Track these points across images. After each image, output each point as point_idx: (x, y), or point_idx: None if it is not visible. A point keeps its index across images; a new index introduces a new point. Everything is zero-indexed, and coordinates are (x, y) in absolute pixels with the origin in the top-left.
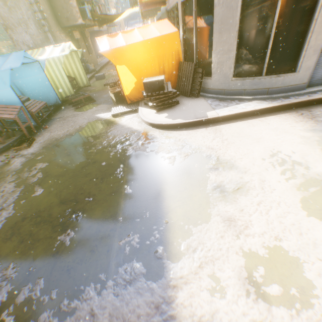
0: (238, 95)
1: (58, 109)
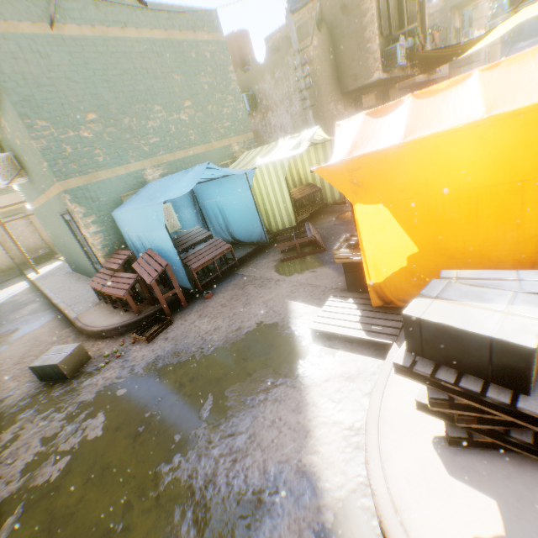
0: None
1: (261, 250)
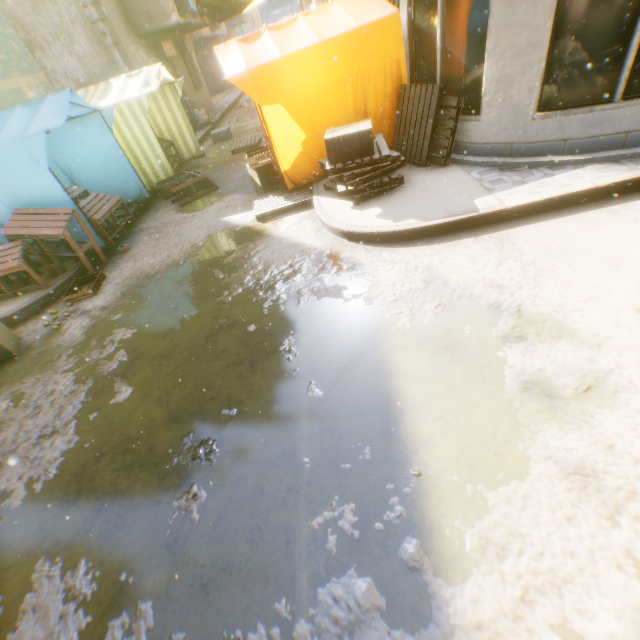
0: (546, 154)
1: (144, 210)
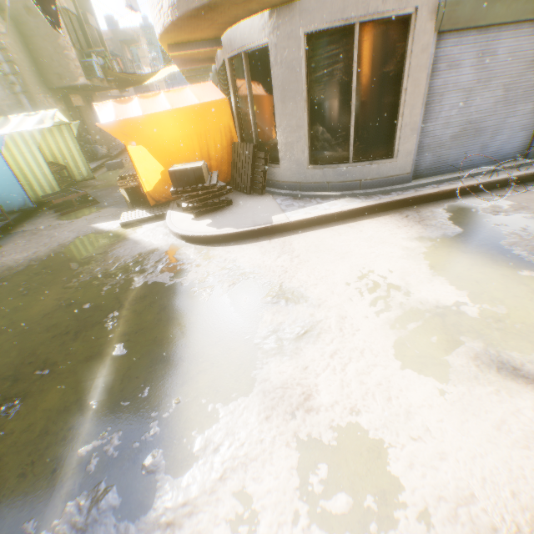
0: (320, 190)
1: (28, 217)
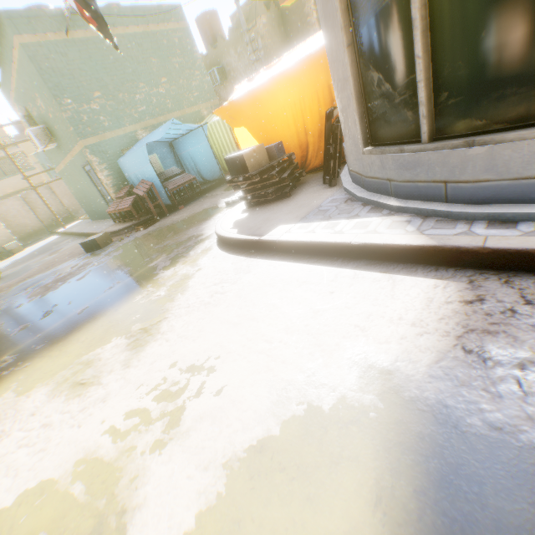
0: (382, 192)
1: (221, 184)
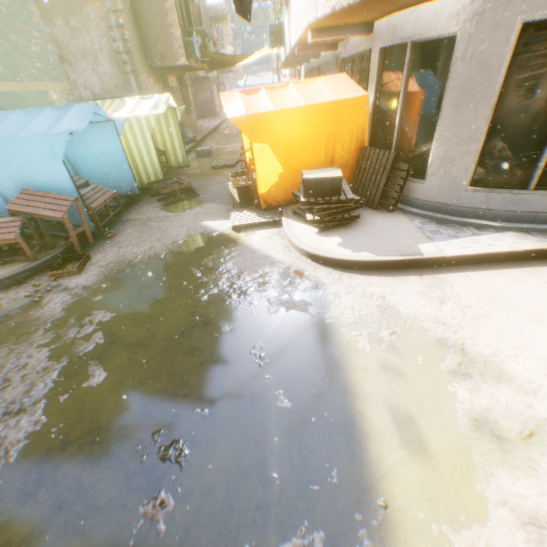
0: (473, 217)
1: (131, 203)
